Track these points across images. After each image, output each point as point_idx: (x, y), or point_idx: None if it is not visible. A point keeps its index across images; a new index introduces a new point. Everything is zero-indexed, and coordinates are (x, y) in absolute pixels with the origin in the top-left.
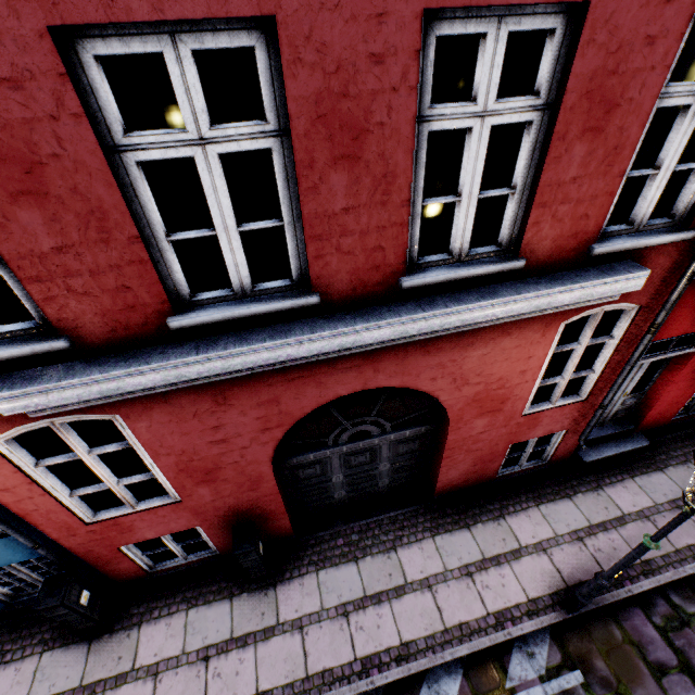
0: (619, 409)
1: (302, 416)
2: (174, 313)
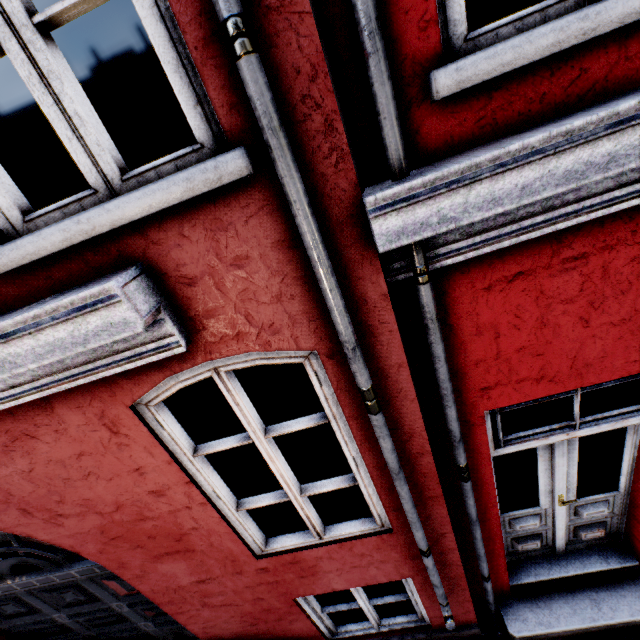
0: (581, 524)
1: None
2: None
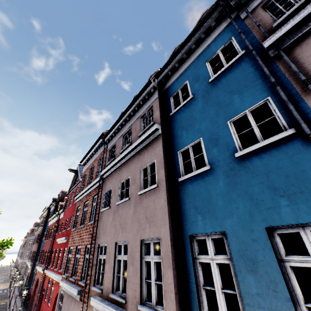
0: None
1: (38, 279)
2: (41, 264)
